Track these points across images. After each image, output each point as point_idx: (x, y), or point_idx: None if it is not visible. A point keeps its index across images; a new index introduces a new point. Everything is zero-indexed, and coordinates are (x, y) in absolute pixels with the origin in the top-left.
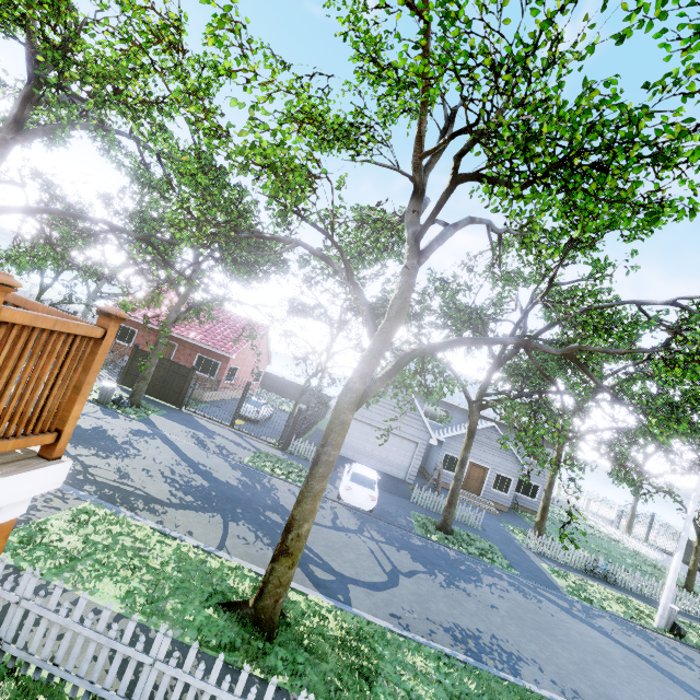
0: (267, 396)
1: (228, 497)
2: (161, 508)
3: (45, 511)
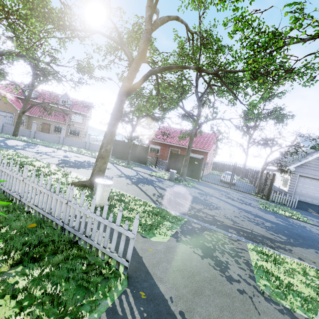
0: (215, 172)
1: (296, 234)
2: (282, 245)
3: (242, 252)
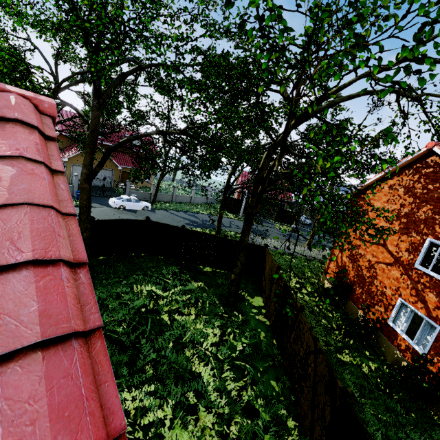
0: None
1: None
2: None
3: None
